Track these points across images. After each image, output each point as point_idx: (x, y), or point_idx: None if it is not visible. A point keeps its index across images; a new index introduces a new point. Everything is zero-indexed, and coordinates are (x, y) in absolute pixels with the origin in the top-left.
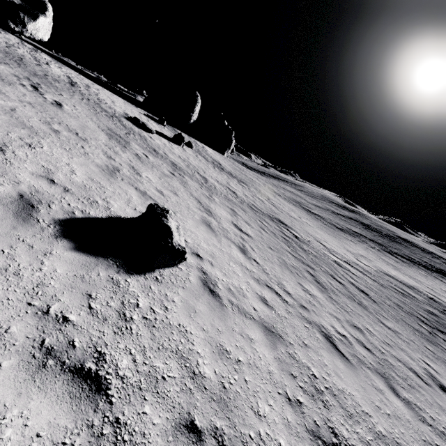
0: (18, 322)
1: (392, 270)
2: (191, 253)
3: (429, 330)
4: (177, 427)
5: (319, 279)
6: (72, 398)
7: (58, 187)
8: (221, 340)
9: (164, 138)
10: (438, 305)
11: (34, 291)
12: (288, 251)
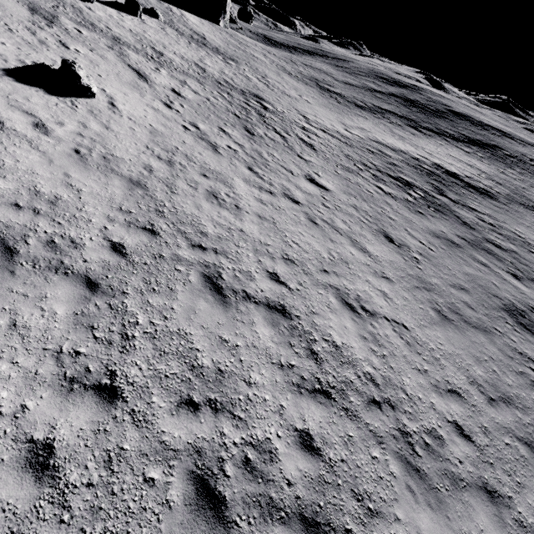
0: None
1: (392, 140)
2: (107, 97)
3: (363, 169)
4: (72, 133)
5: (253, 131)
6: (25, 116)
7: None
8: (111, 126)
9: (112, 7)
10: (416, 162)
11: None
12: (234, 113)
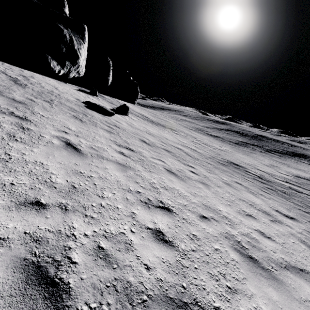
0: None
1: (290, 169)
2: None
3: None
4: None
5: None
6: None
7: None
8: None
9: (115, 113)
10: None
11: None
12: (298, 208)
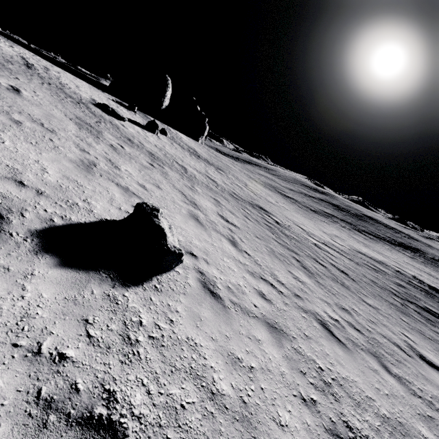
0: (3, 372)
1: (363, 248)
2: (186, 252)
3: (401, 302)
4: None
5: (305, 264)
6: None
7: (29, 190)
8: (232, 347)
9: (137, 125)
10: (404, 277)
11: (18, 327)
12: (273, 238)
